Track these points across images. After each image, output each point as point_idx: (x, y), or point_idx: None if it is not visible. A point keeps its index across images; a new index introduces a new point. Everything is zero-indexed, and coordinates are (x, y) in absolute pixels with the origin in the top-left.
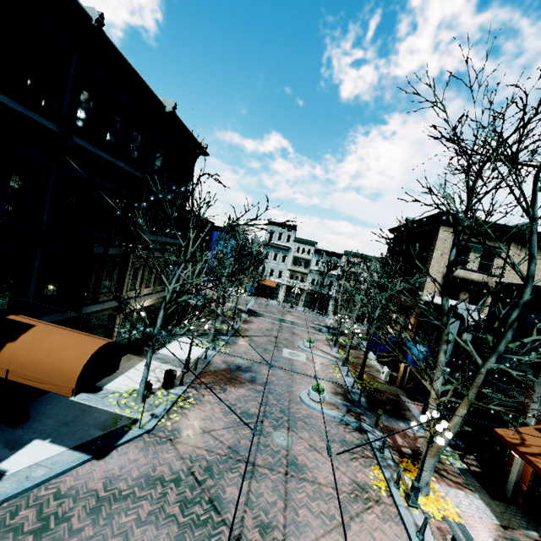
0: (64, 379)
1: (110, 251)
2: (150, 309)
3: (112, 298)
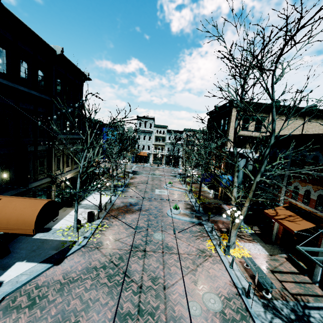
0: (26, 225)
1: (39, 148)
2: (72, 180)
3: (46, 176)
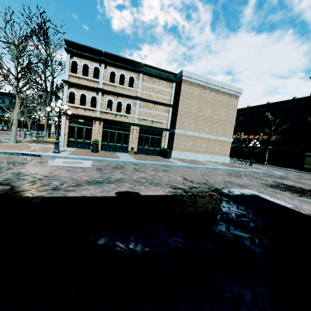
0: None
1: None
2: None
3: None
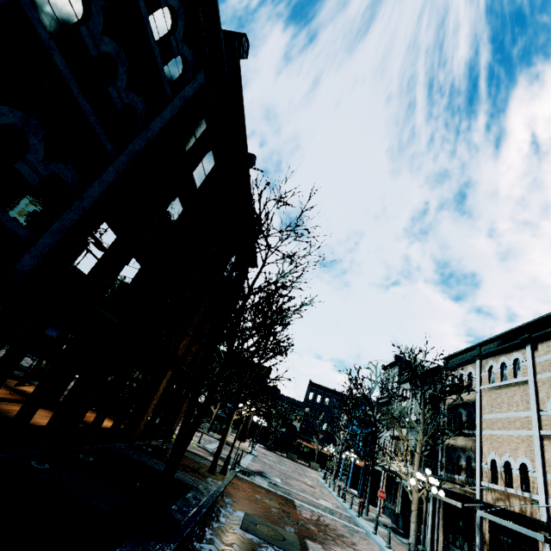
0: None
1: None
2: None
3: None
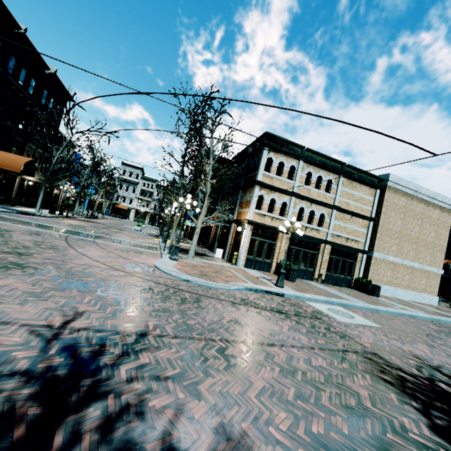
0: (17, 166)
1: (16, 138)
2: (34, 185)
3: None
